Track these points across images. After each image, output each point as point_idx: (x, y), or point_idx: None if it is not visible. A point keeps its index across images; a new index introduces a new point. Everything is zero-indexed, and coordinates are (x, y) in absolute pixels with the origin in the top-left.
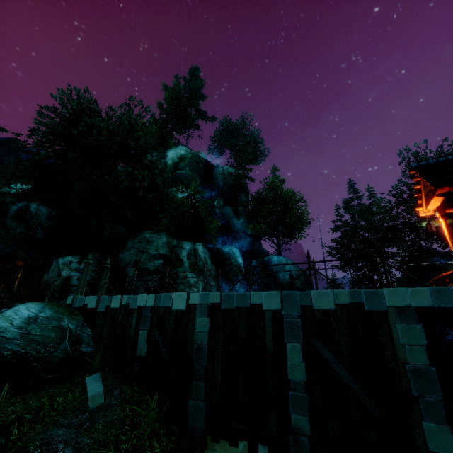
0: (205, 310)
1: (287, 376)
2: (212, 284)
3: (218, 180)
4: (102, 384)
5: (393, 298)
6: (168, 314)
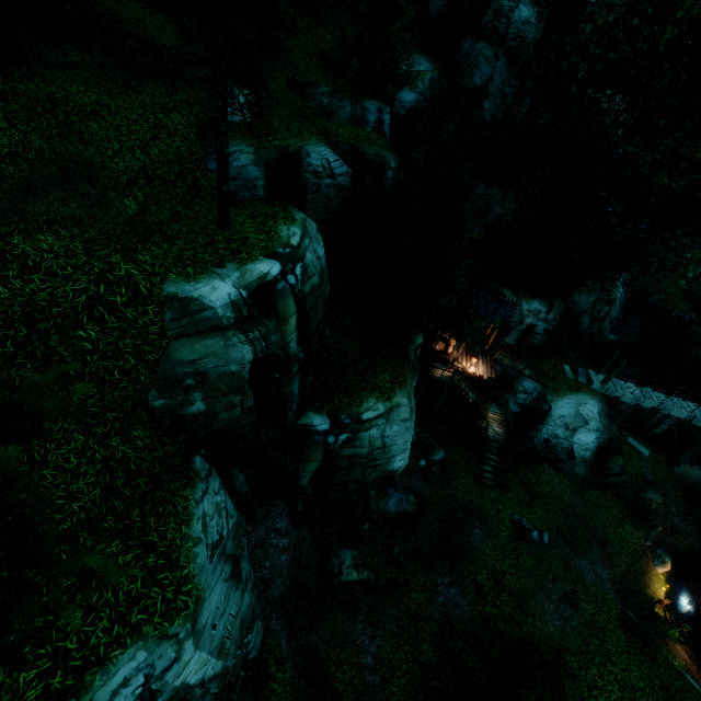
0: None
1: None
2: None
3: None
4: (645, 448)
5: None
6: (690, 424)
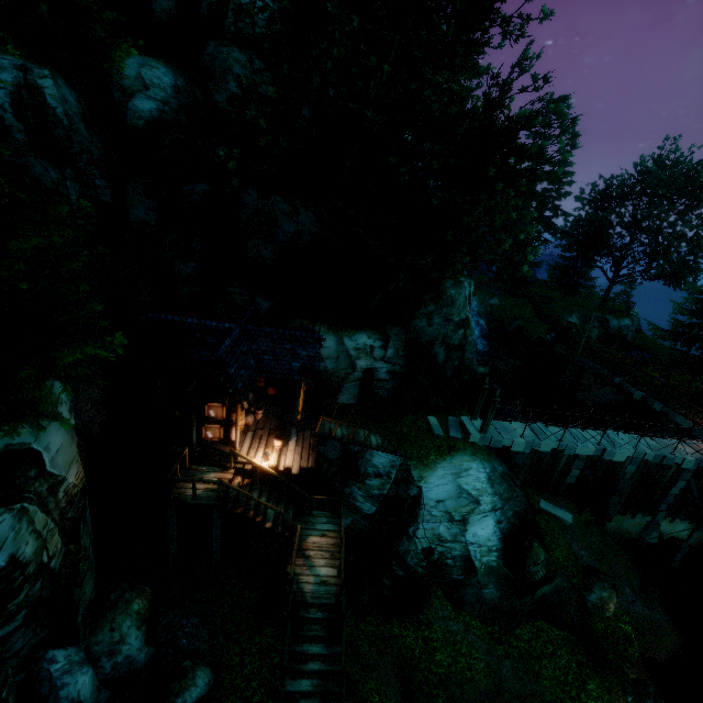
0: (637, 462)
1: (667, 491)
2: None
3: None
4: (564, 511)
5: None
6: (602, 460)
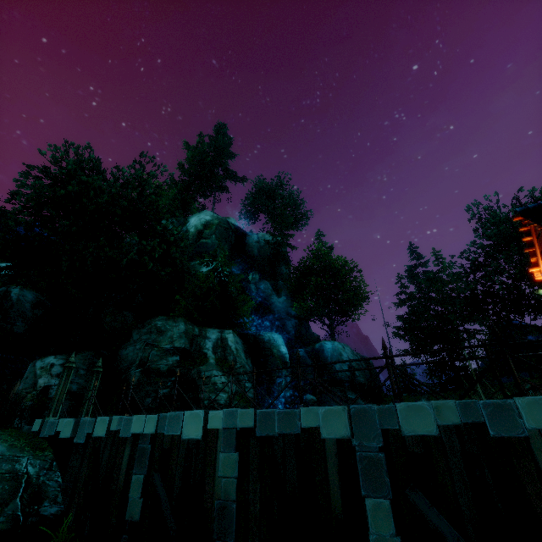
0: (232, 439)
1: None
2: (248, 385)
3: (252, 249)
4: None
5: (535, 414)
6: (176, 447)
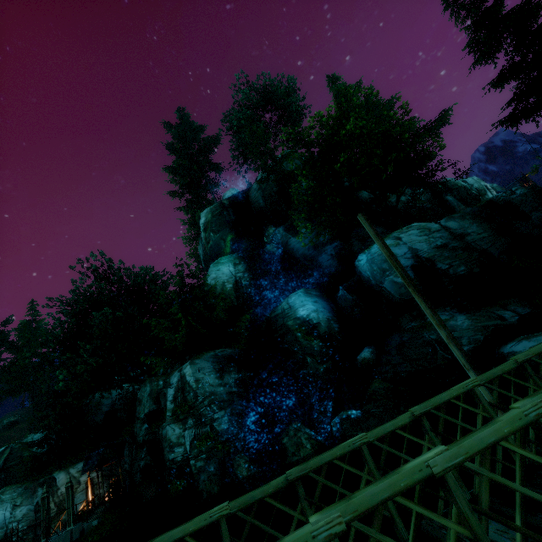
0: None
1: None
2: (218, 415)
3: (257, 203)
4: None
5: None
6: None
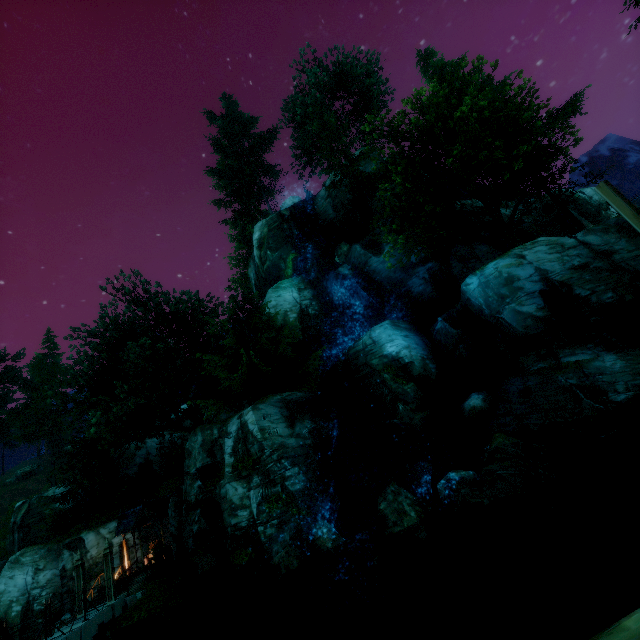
0: None
1: None
2: (291, 473)
3: (326, 214)
4: None
5: None
6: None
